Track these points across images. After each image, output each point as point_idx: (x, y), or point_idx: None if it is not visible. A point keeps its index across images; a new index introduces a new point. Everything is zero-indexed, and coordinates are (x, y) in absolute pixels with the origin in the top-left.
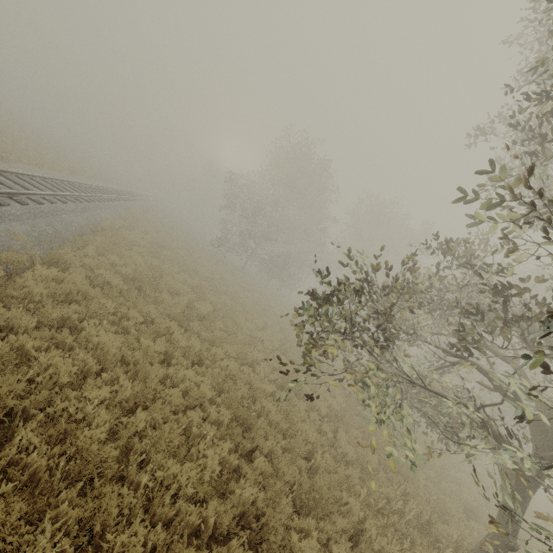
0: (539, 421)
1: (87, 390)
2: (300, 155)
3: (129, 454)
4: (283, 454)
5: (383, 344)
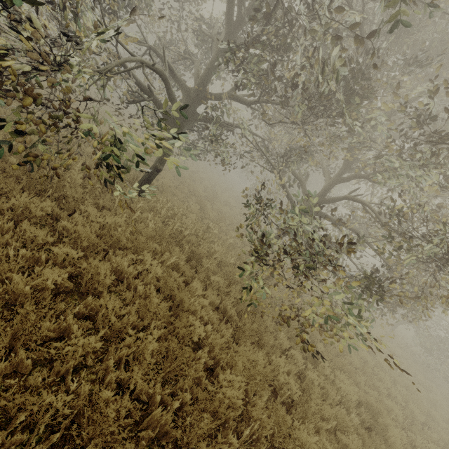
0: (187, 89)
1: None
2: None
3: None
4: None
5: None
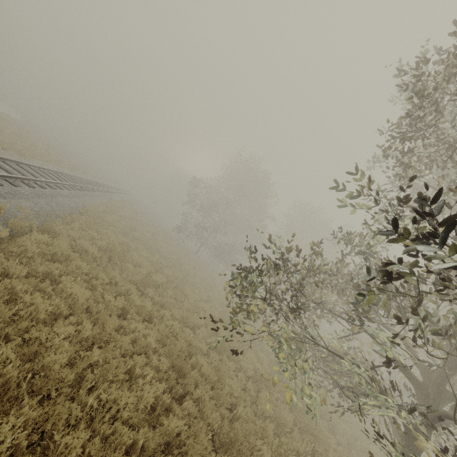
0: (423, 387)
1: (57, 327)
2: (248, 168)
3: (81, 382)
4: (210, 402)
5: (294, 310)
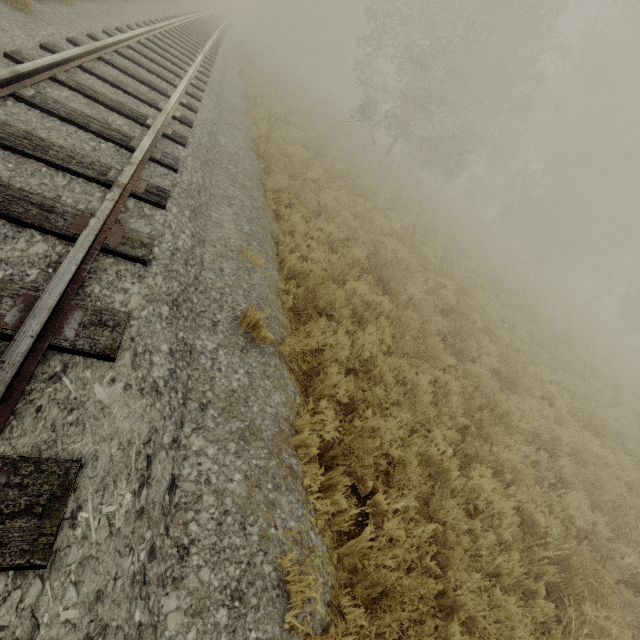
0: None
1: None
2: None
3: None
4: None
5: None
